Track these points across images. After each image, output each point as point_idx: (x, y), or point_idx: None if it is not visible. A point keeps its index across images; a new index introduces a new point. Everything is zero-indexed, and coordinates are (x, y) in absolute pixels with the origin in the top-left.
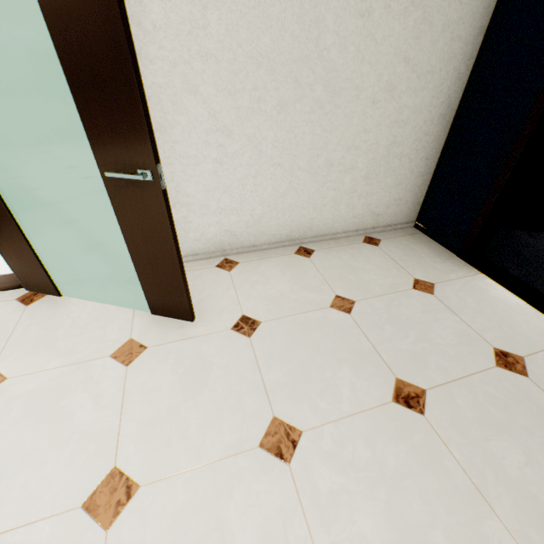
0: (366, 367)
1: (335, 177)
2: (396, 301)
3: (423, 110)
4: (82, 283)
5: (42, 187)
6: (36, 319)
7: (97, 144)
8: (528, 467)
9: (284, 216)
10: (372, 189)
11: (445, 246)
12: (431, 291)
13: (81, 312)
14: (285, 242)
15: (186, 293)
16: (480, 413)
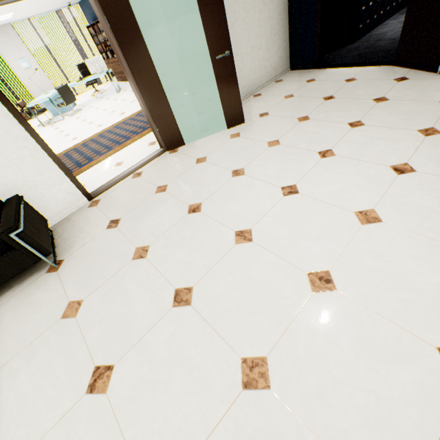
0: (311, 101)
1: (256, 54)
2: (305, 88)
3: (277, 9)
4: (186, 141)
5: (166, 94)
6: (188, 151)
7: (211, 48)
8: (366, 91)
9: (243, 81)
10: (270, 56)
11: (308, 69)
12: (314, 80)
13: (201, 142)
14: (247, 96)
15: (242, 107)
16: (349, 91)
